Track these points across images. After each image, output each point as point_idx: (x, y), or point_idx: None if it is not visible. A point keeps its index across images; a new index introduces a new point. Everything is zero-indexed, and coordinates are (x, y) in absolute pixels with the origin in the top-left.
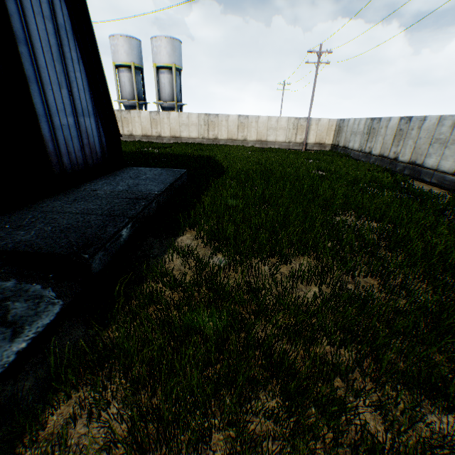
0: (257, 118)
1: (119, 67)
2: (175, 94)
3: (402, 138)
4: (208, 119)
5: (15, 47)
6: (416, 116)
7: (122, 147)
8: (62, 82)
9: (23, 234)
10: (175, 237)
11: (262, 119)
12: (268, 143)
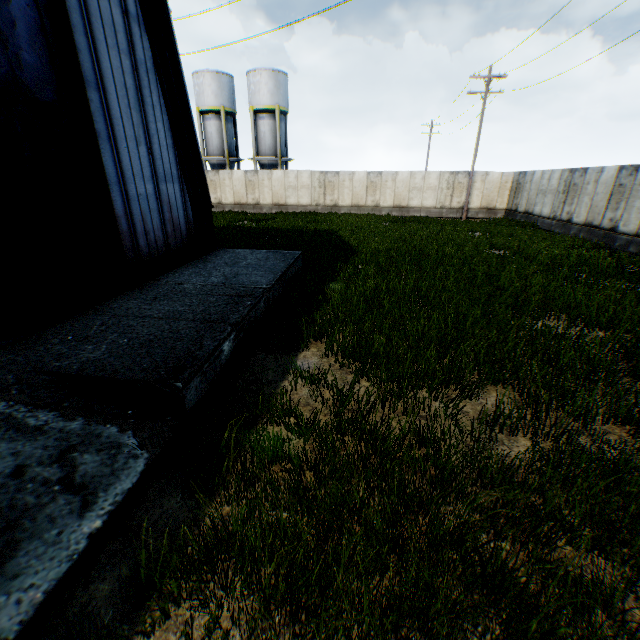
0: (394, 175)
1: (205, 113)
2: (279, 146)
3: (624, 197)
4: (325, 178)
5: (84, 92)
6: None
7: None
8: (140, 137)
9: (90, 350)
10: (294, 352)
11: (402, 175)
12: (410, 210)
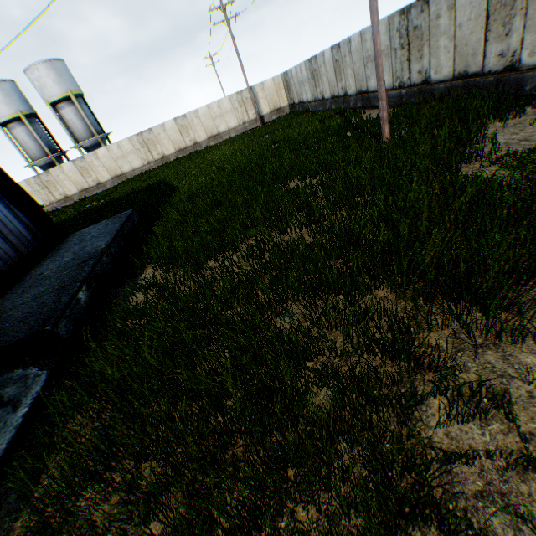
0: (195, 113)
1: (7, 124)
2: (92, 126)
3: (342, 70)
4: (143, 138)
5: None
6: (342, 41)
7: (62, 216)
8: None
9: None
10: (137, 278)
11: (202, 111)
12: (222, 136)
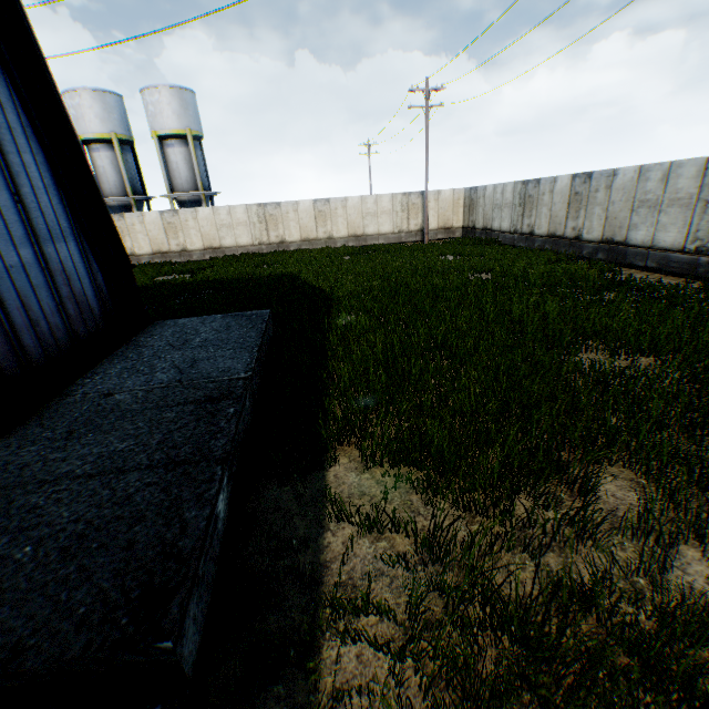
0: (343, 201)
1: (91, 142)
2: (199, 177)
3: (583, 205)
4: (264, 211)
5: None
6: (599, 170)
7: None
8: None
9: None
10: (318, 471)
11: (352, 201)
12: (367, 239)
